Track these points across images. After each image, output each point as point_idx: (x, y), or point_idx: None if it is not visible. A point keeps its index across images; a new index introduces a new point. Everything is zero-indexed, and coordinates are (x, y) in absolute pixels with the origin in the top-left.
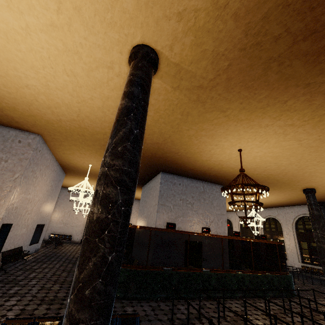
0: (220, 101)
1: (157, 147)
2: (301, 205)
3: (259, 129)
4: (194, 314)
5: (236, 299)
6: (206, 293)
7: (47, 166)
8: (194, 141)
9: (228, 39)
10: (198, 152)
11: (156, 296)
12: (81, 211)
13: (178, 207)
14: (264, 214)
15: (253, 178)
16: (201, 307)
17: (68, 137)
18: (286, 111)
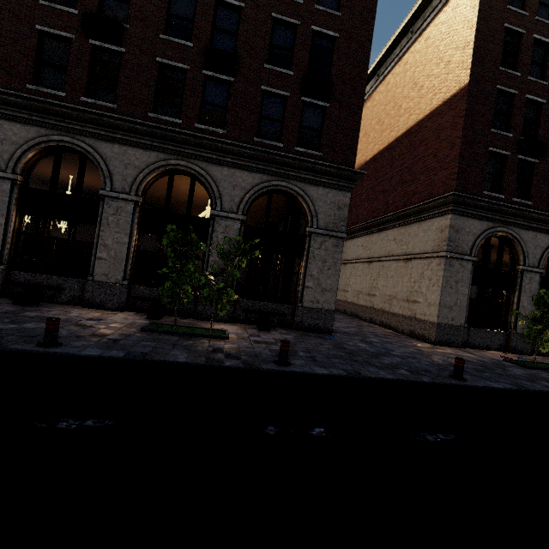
0: None
1: None
2: None
3: None
4: None
5: None
6: None
7: None
8: None
9: None
10: None
11: None
12: None
13: None
14: None
15: None
16: None
17: None
18: None
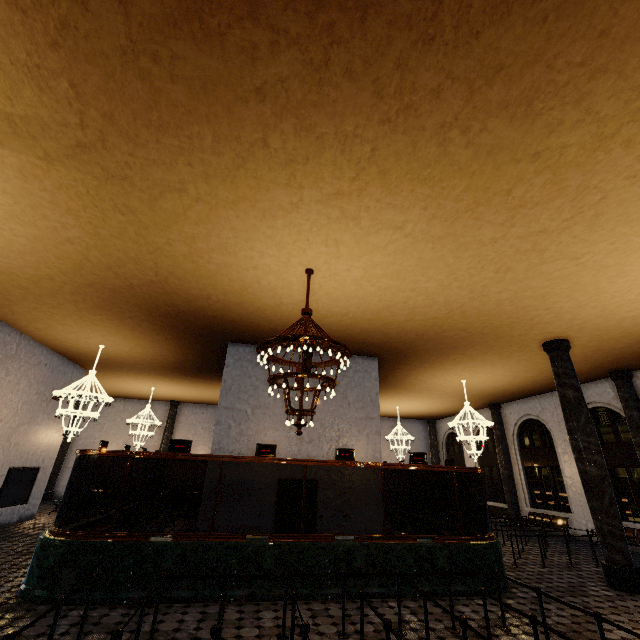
0: (150, 168)
1: (161, 290)
2: (585, 383)
3: (290, 216)
4: (160, 632)
5: (323, 600)
6: (247, 587)
7: (12, 356)
8: (207, 266)
9: (9, 31)
10: (242, 288)
11: (119, 595)
12: (148, 440)
13: (264, 411)
14: (517, 412)
15: (411, 332)
16: (203, 618)
17: (8, 296)
18: (292, 164)
